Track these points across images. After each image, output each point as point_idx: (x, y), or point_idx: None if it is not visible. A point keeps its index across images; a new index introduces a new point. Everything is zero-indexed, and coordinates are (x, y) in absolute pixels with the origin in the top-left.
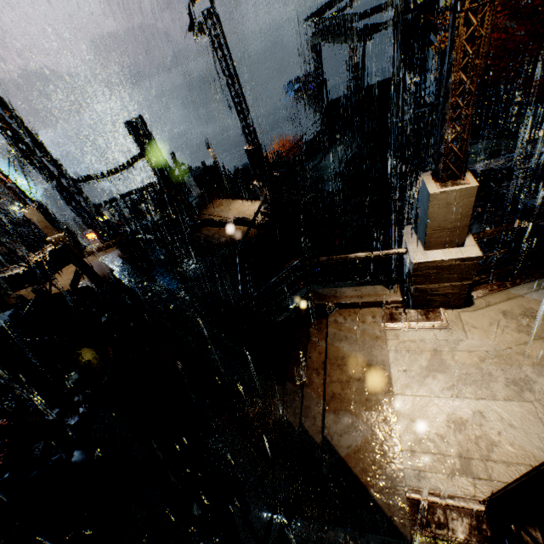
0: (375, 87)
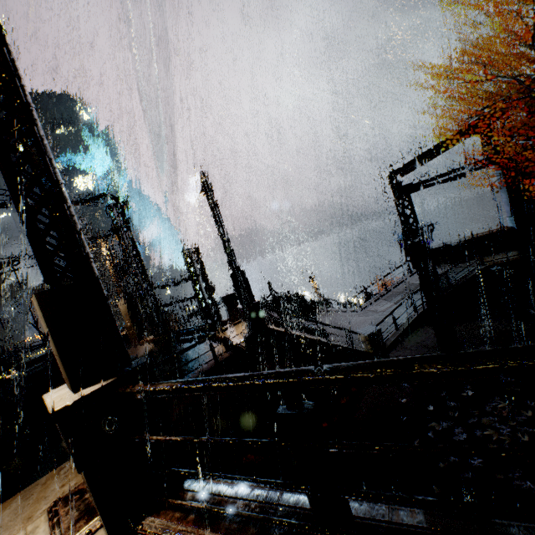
0: (480, 235)
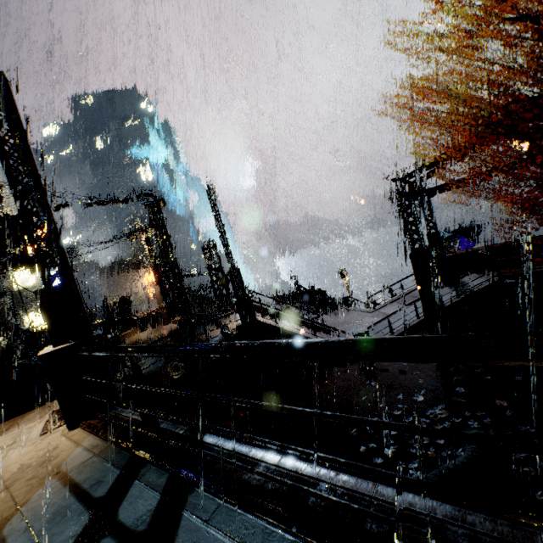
0: (513, 243)
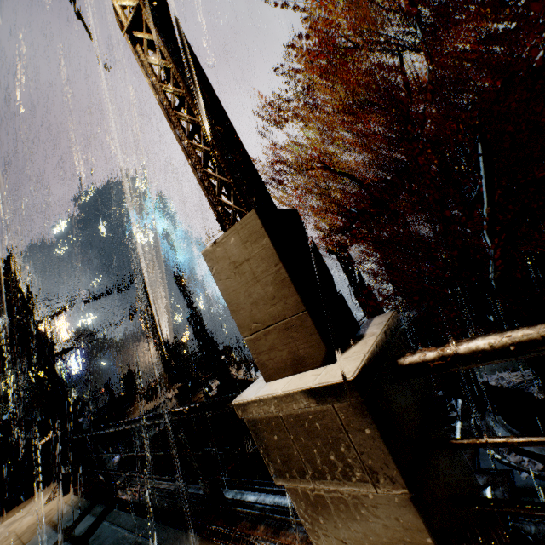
0: None
